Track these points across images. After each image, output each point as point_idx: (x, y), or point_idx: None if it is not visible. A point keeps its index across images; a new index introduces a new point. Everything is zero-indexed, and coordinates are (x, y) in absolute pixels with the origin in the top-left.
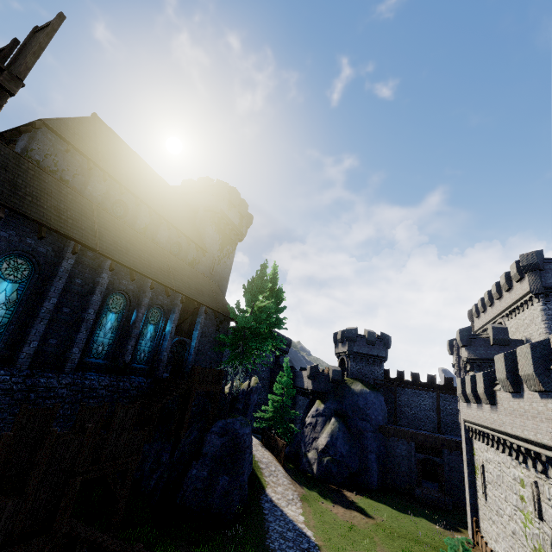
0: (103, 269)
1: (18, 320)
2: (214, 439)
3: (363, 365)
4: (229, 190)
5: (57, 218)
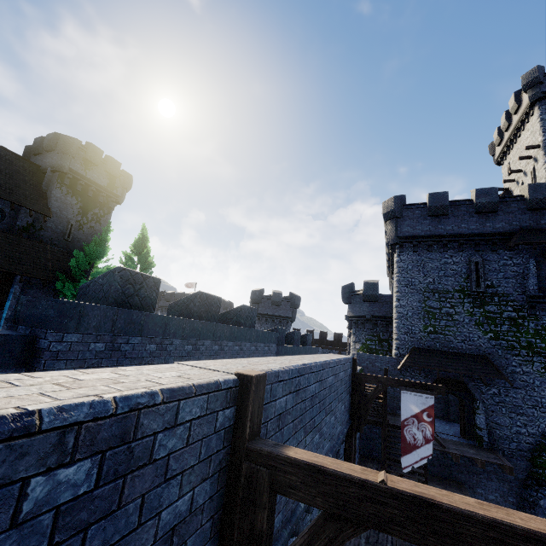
0: None
1: None
2: None
3: (268, 326)
4: (85, 146)
5: None
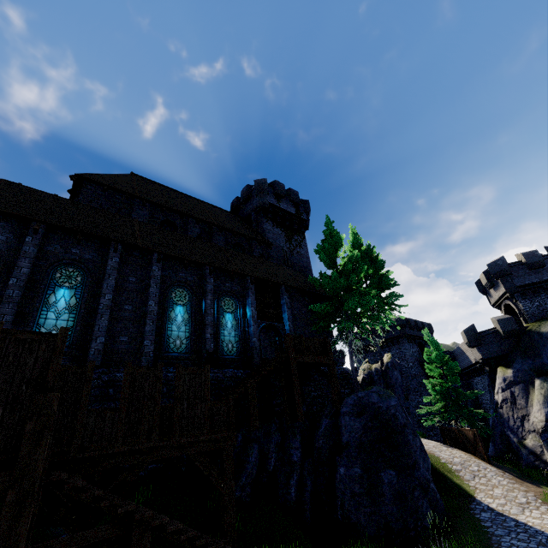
0: (152, 263)
1: (82, 321)
2: (350, 422)
3: (543, 298)
4: (271, 185)
5: (94, 228)
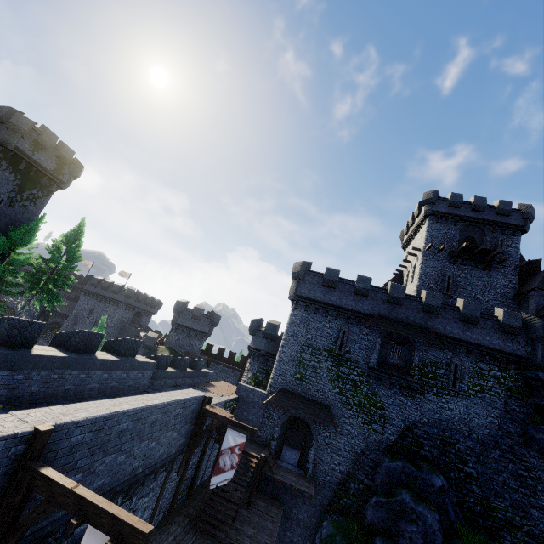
0: None
1: None
2: None
3: (184, 337)
4: (40, 129)
5: None
